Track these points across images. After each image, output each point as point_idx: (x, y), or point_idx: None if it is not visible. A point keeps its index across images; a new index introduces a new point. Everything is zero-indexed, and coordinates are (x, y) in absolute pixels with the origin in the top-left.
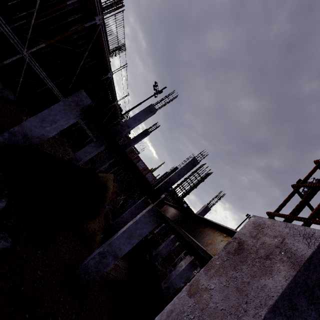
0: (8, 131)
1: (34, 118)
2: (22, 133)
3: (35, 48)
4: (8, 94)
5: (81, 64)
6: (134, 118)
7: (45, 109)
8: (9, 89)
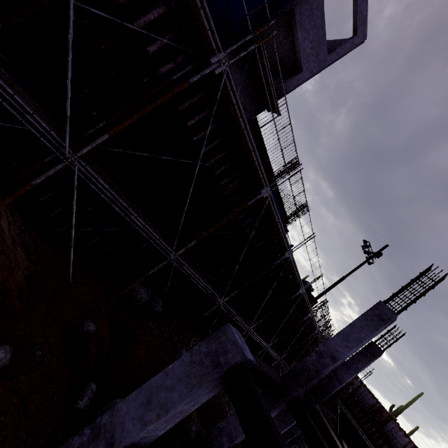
0: (93, 423)
1: (136, 394)
2: (108, 432)
3: (185, 248)
4: (156, 304)
5: (247, 247)
6: (345, 335)
7: (201, 311)
8: (159, 297)
